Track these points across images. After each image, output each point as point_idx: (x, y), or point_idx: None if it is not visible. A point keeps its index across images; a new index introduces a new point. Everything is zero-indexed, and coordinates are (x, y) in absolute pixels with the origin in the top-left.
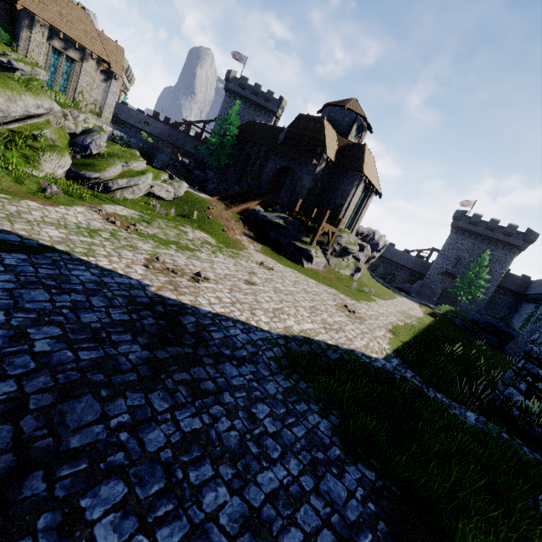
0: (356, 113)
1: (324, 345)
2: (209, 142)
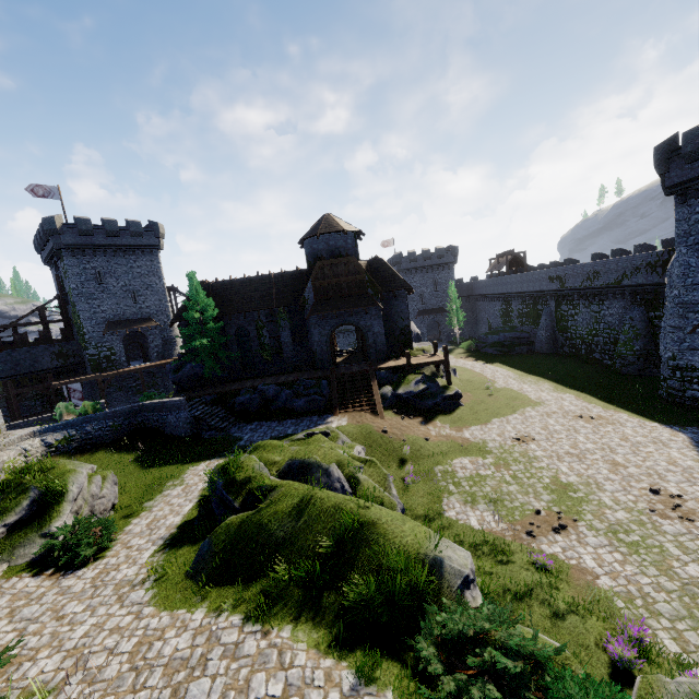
0: (354, 231)
1: None
2: (187, 347)
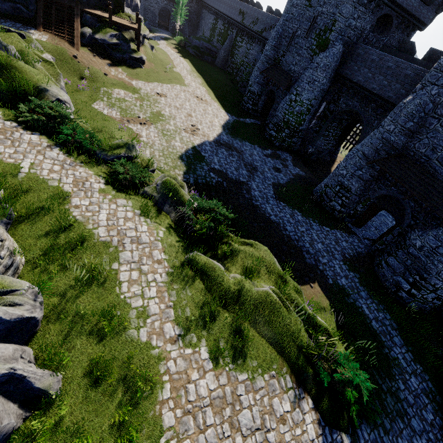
0: None
1: (225, 125)
2: None
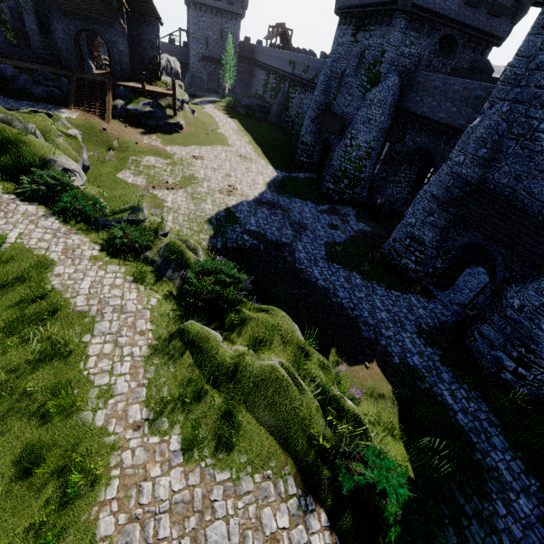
0: None
1: (271, 182)
2: None
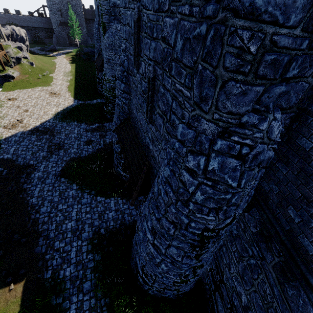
0: None
1: (62, 111)
2: None
